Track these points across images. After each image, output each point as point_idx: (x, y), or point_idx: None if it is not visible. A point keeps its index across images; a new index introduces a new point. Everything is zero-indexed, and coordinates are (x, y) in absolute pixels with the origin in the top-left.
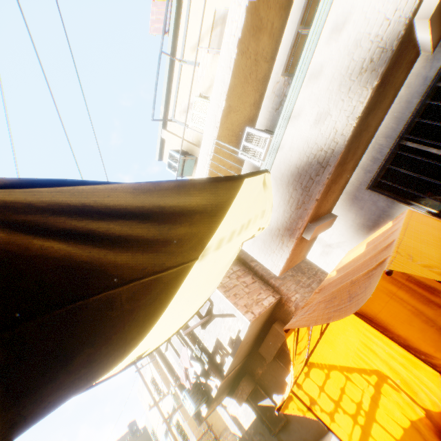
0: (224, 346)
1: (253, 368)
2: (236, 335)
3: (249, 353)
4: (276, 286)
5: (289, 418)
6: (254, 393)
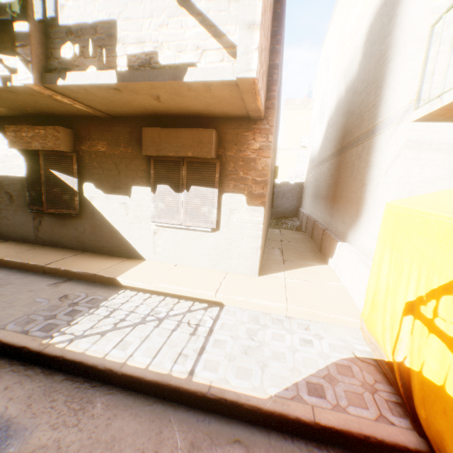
0: (117, 50)
1: (94, 136)
2: (173, 62)
3: (113, 116)
4: (274, 103)
5: (82, 215)
6: (58, 158)
